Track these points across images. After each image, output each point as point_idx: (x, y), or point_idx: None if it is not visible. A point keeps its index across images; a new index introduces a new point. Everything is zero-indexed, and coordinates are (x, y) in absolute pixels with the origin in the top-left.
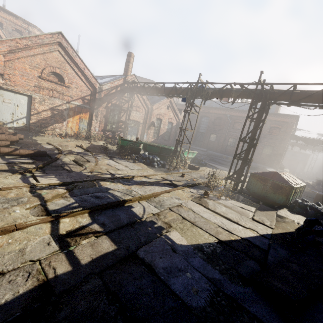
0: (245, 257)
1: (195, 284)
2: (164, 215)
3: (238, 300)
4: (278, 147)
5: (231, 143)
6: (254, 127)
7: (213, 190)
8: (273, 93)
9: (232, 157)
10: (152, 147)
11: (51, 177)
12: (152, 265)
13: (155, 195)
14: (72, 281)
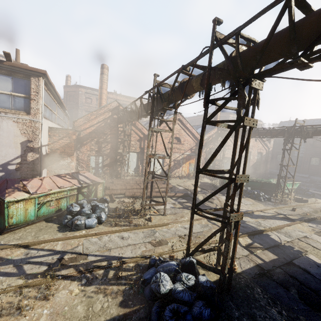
0: None
1: None
2: (297, 243)
3: None
4: None
5: None
6: None
7: None
8: None
9: None
10: (253, 183)
11: None
12: (306, 269)
13: (280, 227)
14: (268, 267)
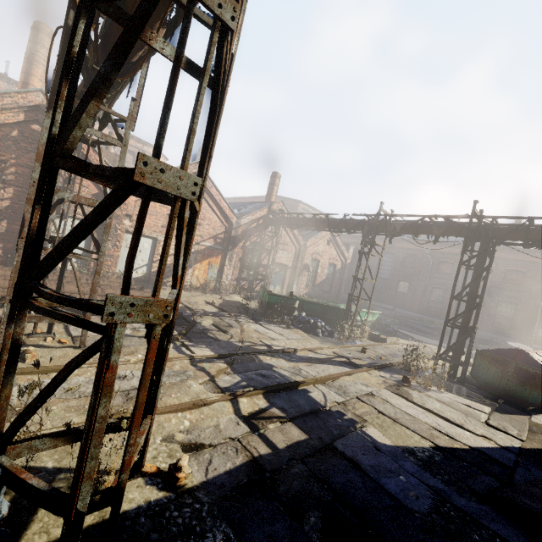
0: (478, 471)
1: (413, 489)
2: (353, 406)
3: (472, 514)
4: (525, 305)
5: (437, 297)
6: (473, 278)
7: (415, 375)
8: (498, 229)
9: (441, 320)
10: (312, 305)
11: (202, 347)
12: (355, 460)
13: (333, 378)
14: (277, 462)
